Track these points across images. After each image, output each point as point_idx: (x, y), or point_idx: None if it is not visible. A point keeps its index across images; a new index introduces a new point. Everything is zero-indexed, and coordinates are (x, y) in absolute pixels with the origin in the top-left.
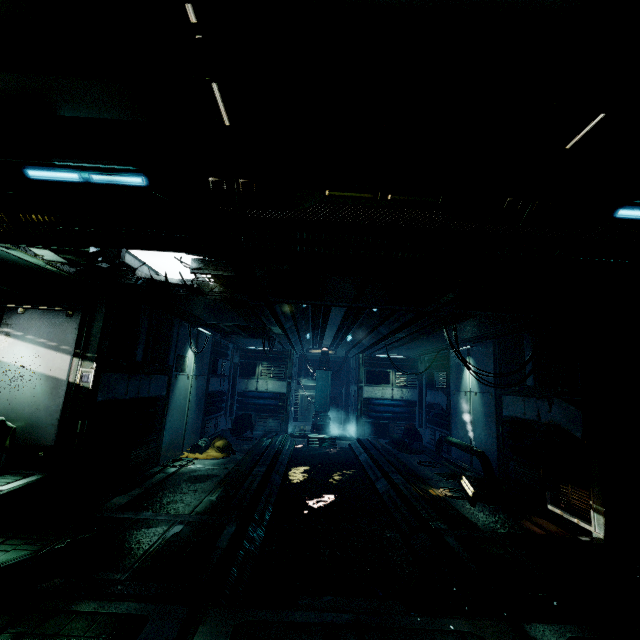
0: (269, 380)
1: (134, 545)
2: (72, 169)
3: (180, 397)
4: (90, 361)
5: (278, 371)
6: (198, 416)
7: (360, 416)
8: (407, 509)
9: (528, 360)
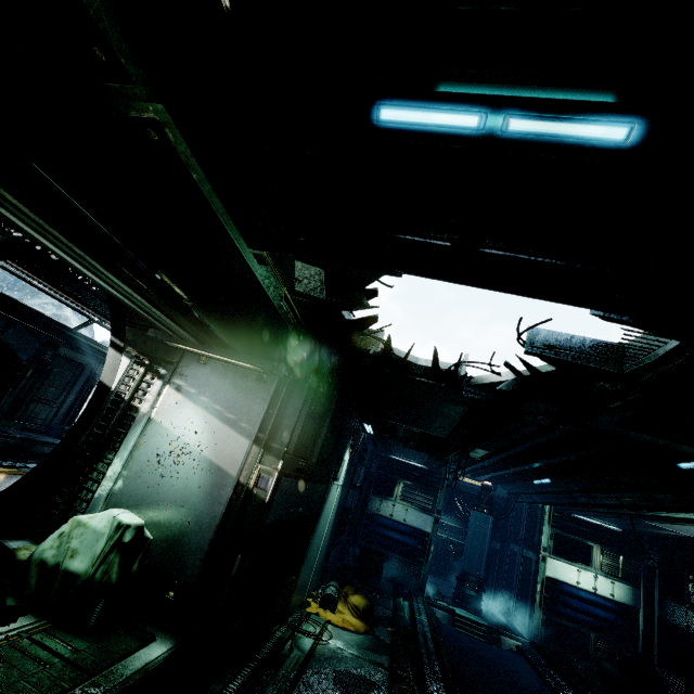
0: (410, 508)
1: None
2: (475, 104)
3: (325, 516)
4: (275, 456)
5: (424, 498)
6: (329, 543)
7: (539, 604)
8: None
9: None
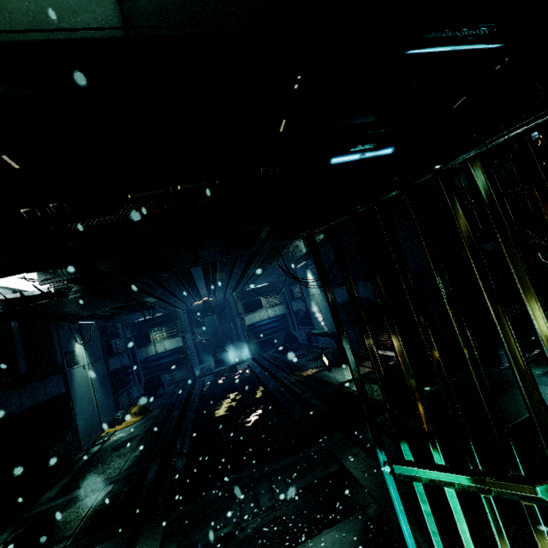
0: (165, 341)
1: (72, 518)
2: None
3: (82, 387)
4: None
5: (170, 331)
6: (107, 396)
7: (249, 340)
8: (288, 393)
9: (334, 262)
